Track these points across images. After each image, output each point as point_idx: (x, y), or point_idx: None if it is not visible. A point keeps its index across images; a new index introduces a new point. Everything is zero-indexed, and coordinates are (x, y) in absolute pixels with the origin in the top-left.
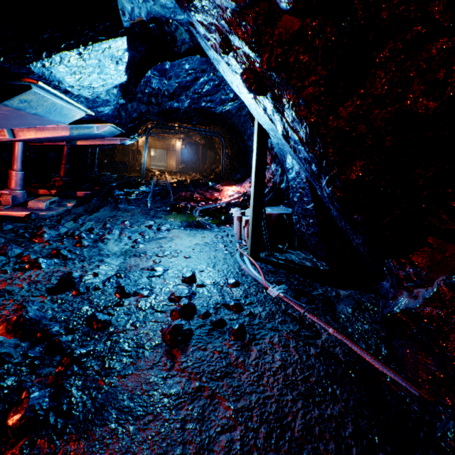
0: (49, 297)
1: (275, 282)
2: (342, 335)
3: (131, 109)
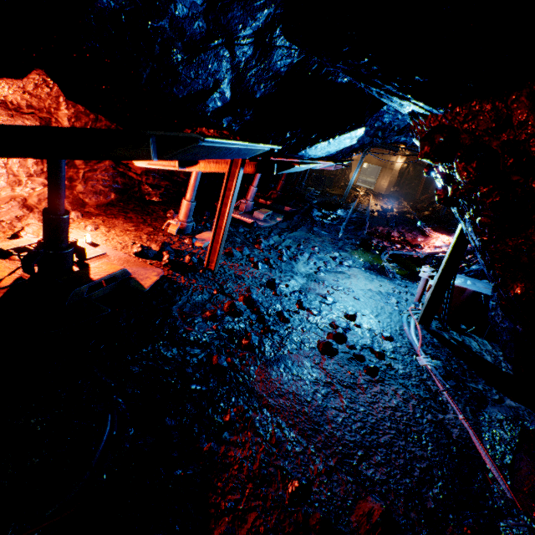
0: (261, 290)
1: (431, 355)
2: (468, 425)
3: None
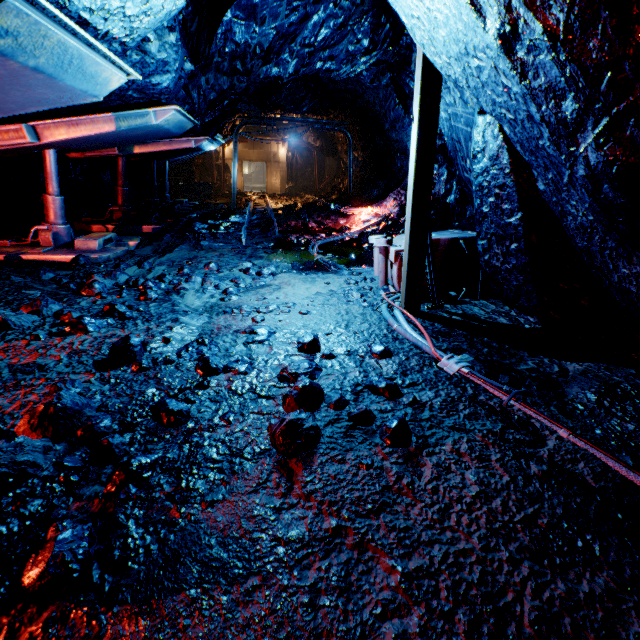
0: (97, 375)
1: (450, 350)
2: (586, 442)
3: (206, 86)
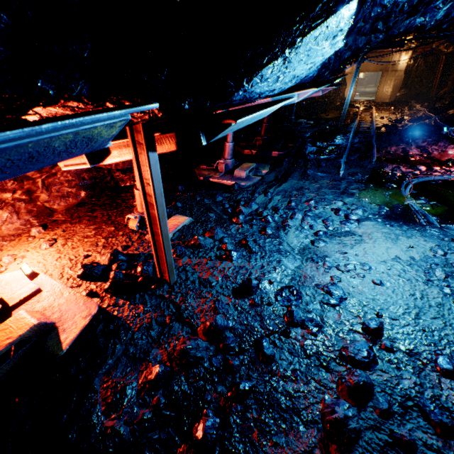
0: (233, 300)
1: None
2: None
3: (343, 48)
